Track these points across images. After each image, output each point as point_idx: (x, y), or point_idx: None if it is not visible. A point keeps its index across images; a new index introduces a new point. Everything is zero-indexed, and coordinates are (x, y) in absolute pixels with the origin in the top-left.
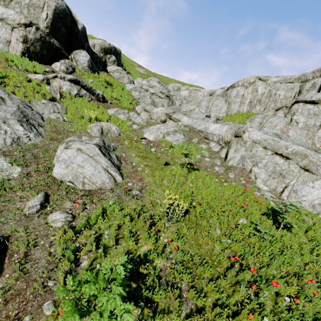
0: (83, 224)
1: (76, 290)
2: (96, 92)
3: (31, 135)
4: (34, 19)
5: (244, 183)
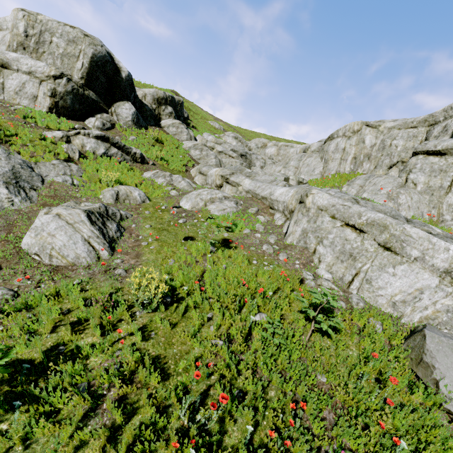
0: (20, 304)
1: None
2: (132, 151)
3: (17, 200)
4: (68, 70)
5: (297, 268)
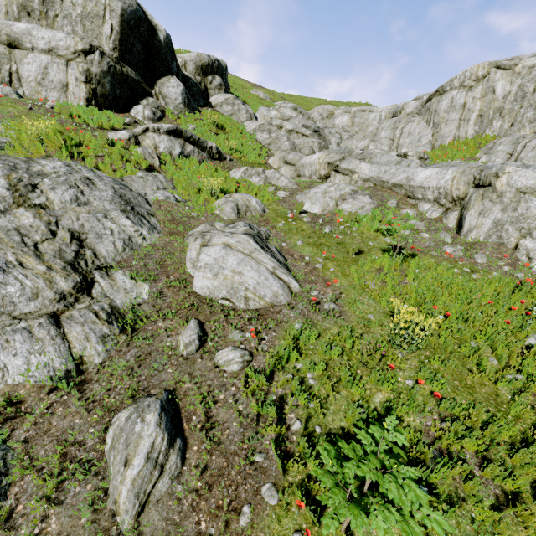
0: (271, 364)
1: (333, 471)
2: (207, 145)
3: (144, 231)
4: (94, 39)
5: (508, 271)
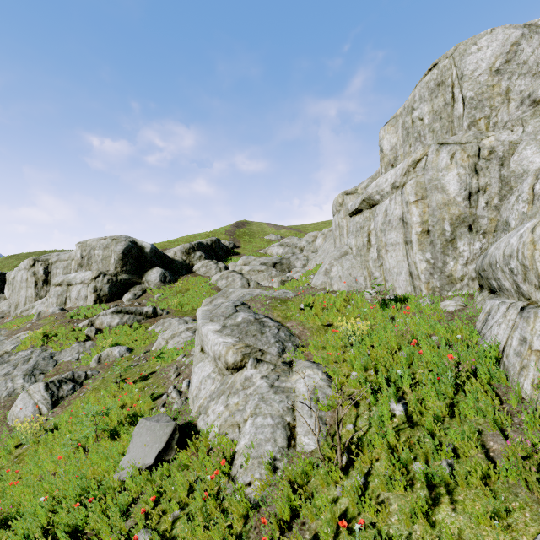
0: None
1: None
2: (144, 310)
3: (27, 385)
4: (107, 267)
5: (174, 385)
